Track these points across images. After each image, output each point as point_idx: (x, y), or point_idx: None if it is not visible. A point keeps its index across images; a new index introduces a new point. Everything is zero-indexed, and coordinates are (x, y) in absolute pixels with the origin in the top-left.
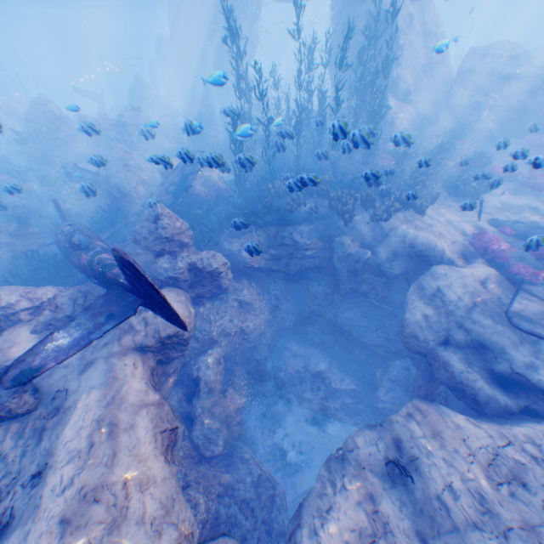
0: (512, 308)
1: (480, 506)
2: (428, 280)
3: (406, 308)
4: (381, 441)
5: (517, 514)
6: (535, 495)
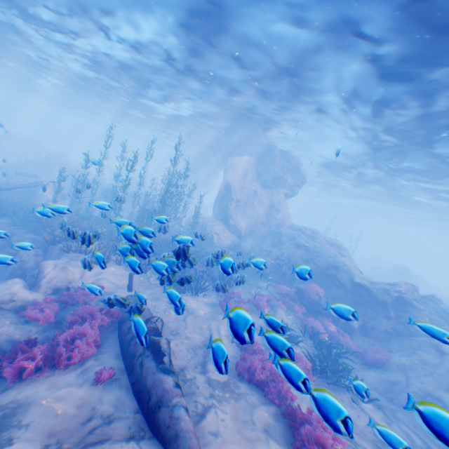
0: None
1: None
2: None
3: None
4: None
5: None
6: None
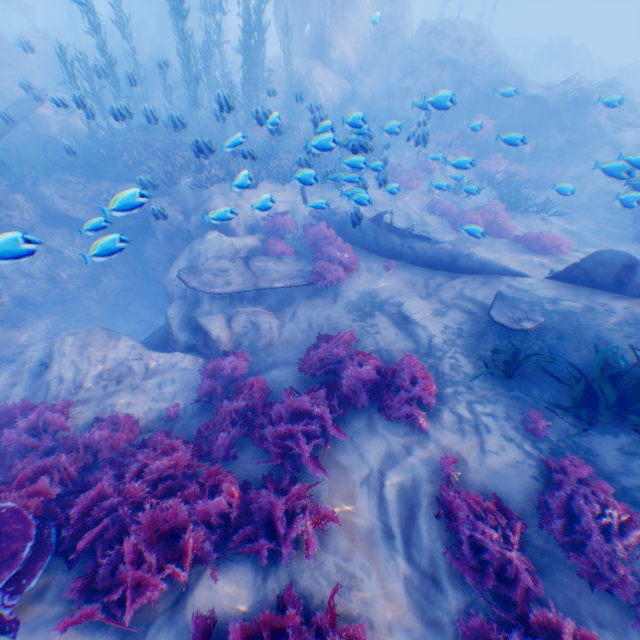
0: (199, 263)
1: (75, 390)
2: (198, 244)
3: (173, 268)
4: (43, 348)
5: (92, 395)
6: (118, 387)
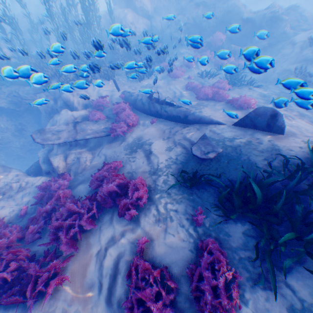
0: (47, 128)
1: None
2: (57, 116)
3: None
4: None
5: None
6: (2, 198)
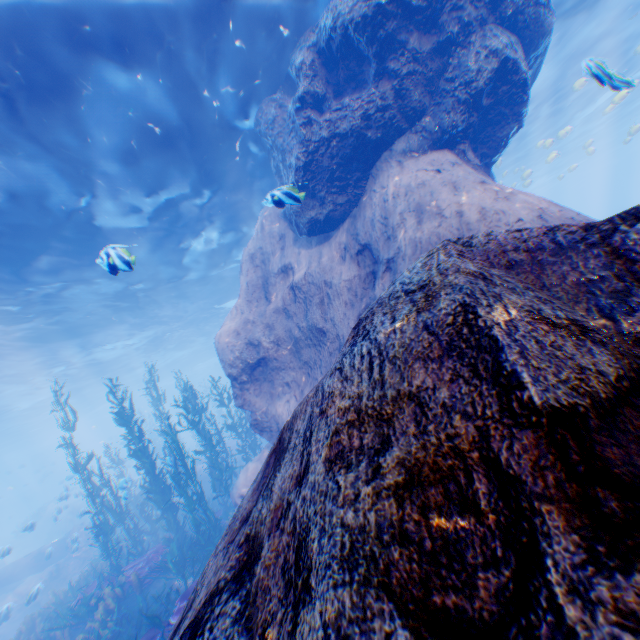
0: None
1: None
2: None
3: None
4: None
5: None
6: None
